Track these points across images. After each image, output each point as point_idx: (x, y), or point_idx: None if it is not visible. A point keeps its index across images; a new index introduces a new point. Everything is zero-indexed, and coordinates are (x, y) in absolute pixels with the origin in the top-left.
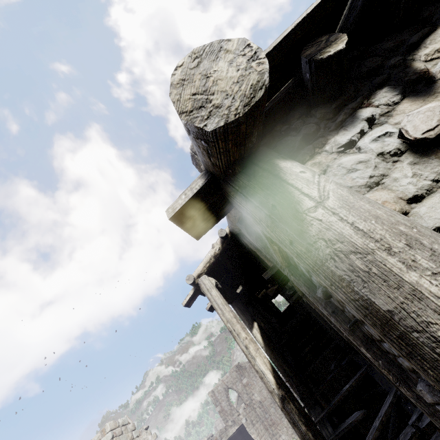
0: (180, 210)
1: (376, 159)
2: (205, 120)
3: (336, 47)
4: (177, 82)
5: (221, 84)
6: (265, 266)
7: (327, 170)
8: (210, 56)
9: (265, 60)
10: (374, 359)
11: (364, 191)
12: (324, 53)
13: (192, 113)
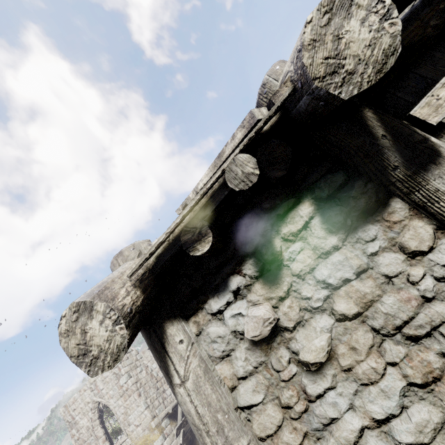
0: None
1: (230, 335)
2: (88, 368)
3: (203, 248)
4: (64, 333)
5: (96, 341)
6: None
7: (201, 333)
8: (84, 315)
9: (124, 328)
10: None
11: (217, 362)
12: (195, 250)
13: (79, 359)
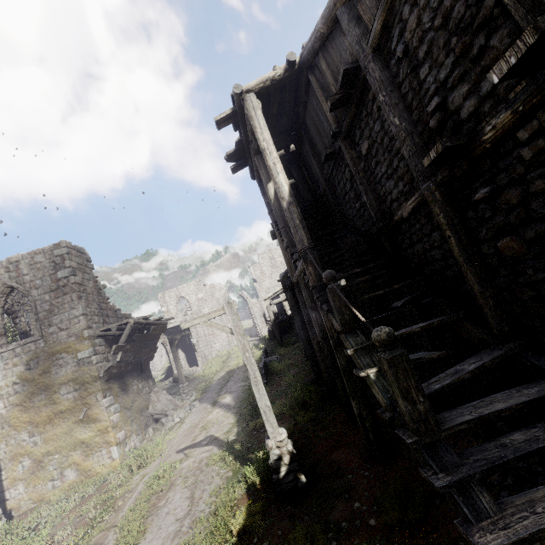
0: None
1: None
2: None
3: None
4: None
5: None
6: (305, 136)
7: None
8: None
9: None
10: (400, 124)
11: None
12: None
13: None
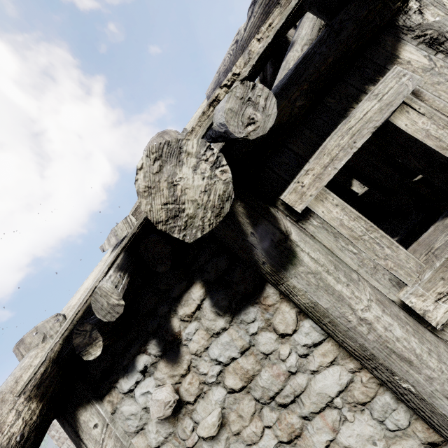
0: None
1: (141, 412)
2: None
3: (95, 353)
4: None
5: None
6: None
7: (116, 412)
8: None
9: None
10: None
11: (133, 436)
12: (88, 354)
13: None
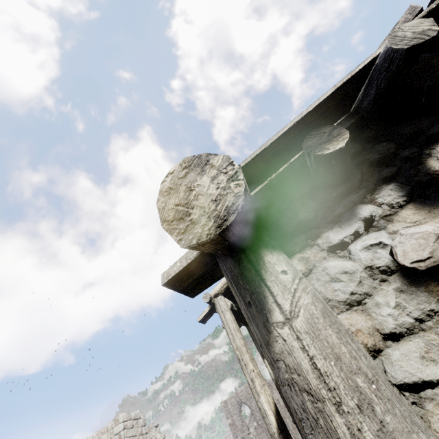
0: (173, 277)
1: (363, 272)
2: (180, 235)
3: (335, 146)
4: (165, 190)
5: (200, 200)
6: None
7: (312, 271)
8: (196, 169)
9: (242, 182)
10: None
11: (342, 309)
12: (323, 149)
13: (172, 224)
